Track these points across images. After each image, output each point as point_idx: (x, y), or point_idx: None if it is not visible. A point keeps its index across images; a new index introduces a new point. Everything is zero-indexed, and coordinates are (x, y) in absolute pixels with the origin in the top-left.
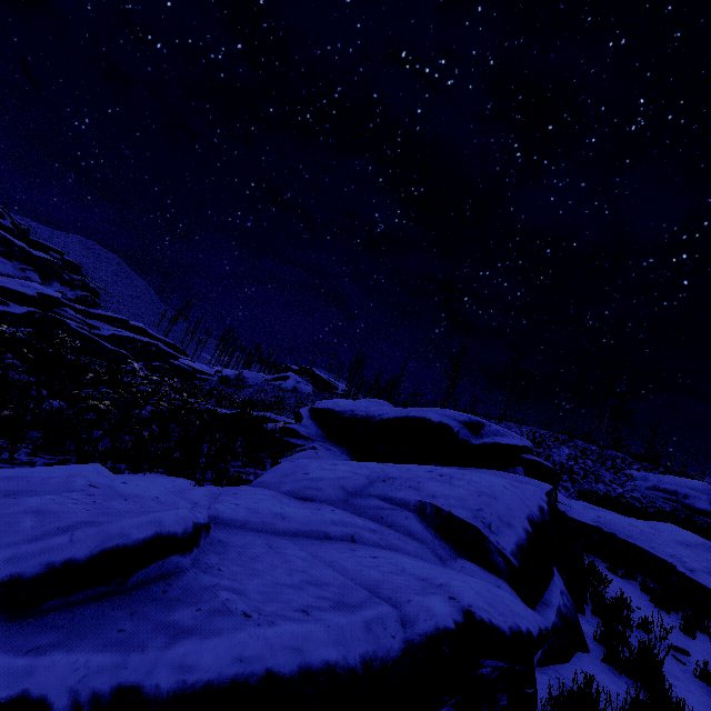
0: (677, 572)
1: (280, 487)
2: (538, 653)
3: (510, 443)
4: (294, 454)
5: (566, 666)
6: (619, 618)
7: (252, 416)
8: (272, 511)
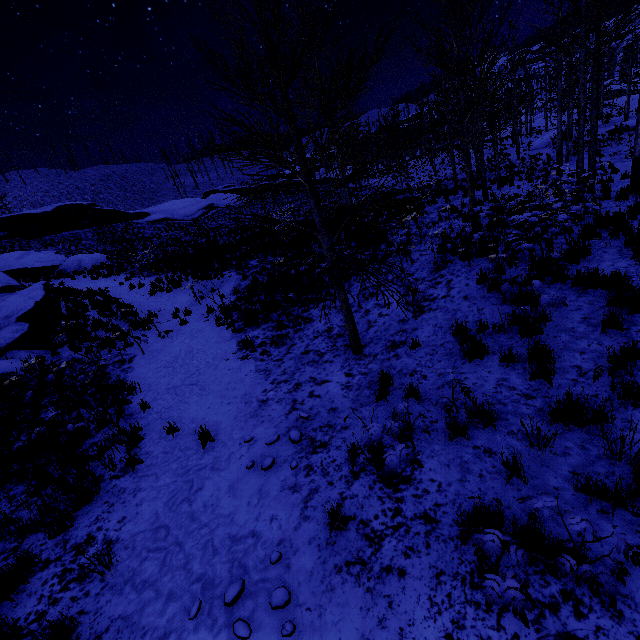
0: (30, 269)
1: None
2: None
3: None
4: None
5: None
6: None
7: None
8: None
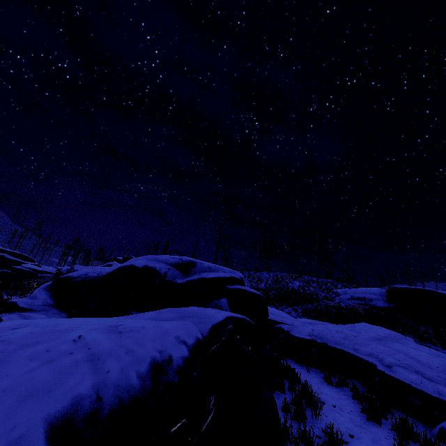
0: (378, 372)
1: None
2: None
3: (215, 276)
4: None
5: None
6: None
7: None
8: None
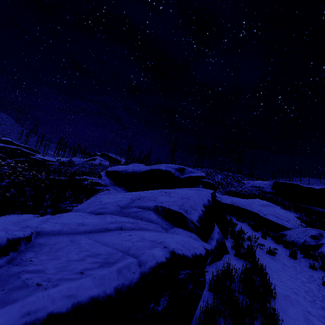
0: (260, 216)
1: (86, 210)
2: (209, 259)
3: (196, 175)
4: (98, 194)
5: (220, 261)
6: (240, 238)
7: (75, 178)
8: (77, 223)
